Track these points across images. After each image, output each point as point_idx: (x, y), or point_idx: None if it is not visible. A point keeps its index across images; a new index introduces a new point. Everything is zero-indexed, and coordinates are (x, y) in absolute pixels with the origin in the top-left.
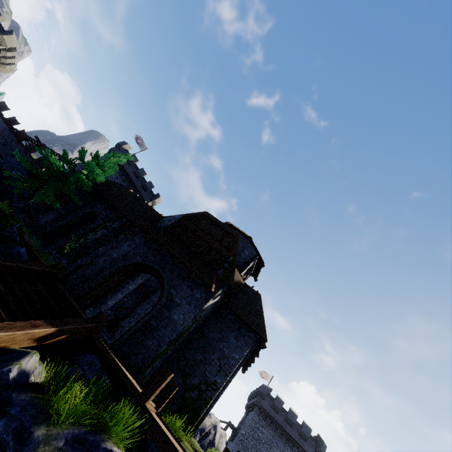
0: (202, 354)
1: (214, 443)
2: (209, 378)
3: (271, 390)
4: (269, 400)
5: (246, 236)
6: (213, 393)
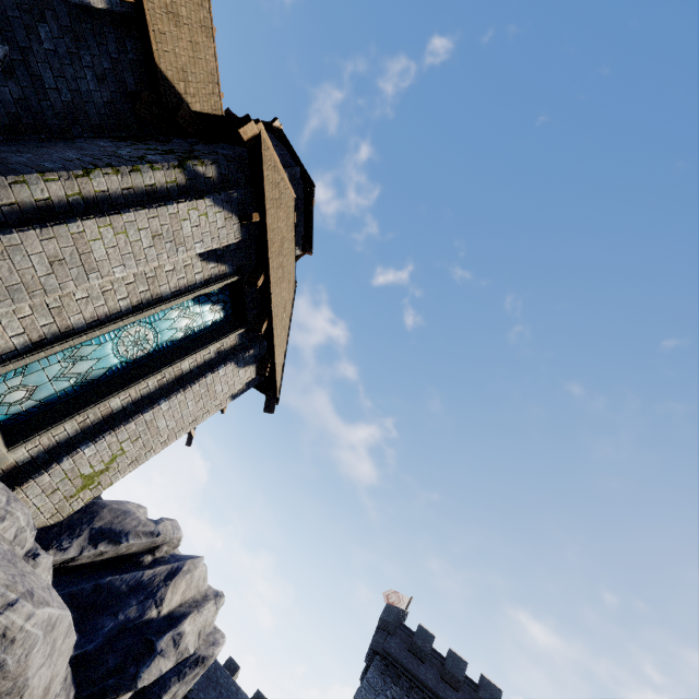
0: (30, 149)
1: (160, 595)
2: (16, 162)
3: (406, 616)
4: (402, 635)
5: (268, 125)
6: (4, 172)
